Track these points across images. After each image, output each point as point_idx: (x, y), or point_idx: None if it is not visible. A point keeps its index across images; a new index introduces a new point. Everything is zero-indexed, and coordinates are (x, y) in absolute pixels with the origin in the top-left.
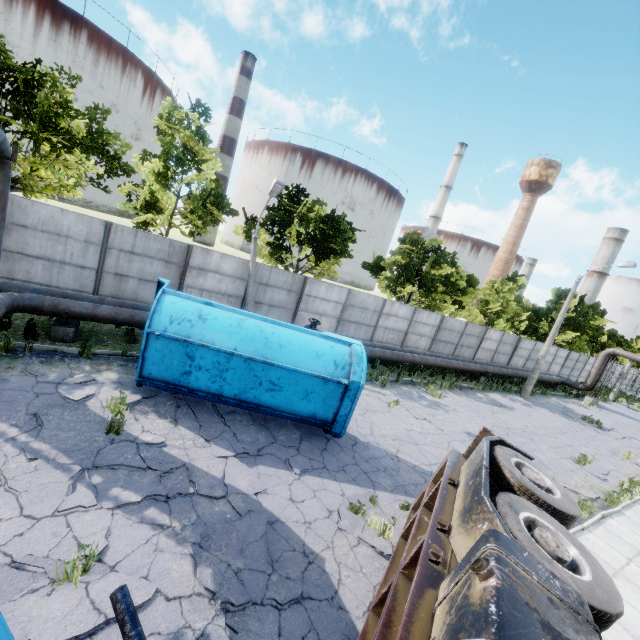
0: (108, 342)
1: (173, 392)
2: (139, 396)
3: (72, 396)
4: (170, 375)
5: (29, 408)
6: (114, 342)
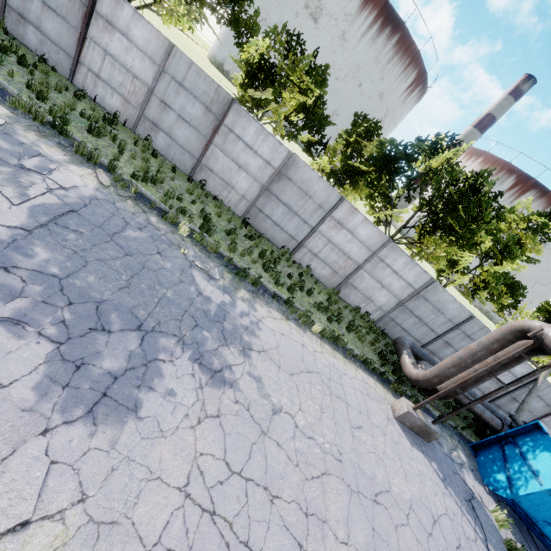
0: (436, 401)
1: (501, 499)
2: (492, 500)
3: (469, 485)
4: (534, 514)
5: (460, 490)
6: (438, 402)
